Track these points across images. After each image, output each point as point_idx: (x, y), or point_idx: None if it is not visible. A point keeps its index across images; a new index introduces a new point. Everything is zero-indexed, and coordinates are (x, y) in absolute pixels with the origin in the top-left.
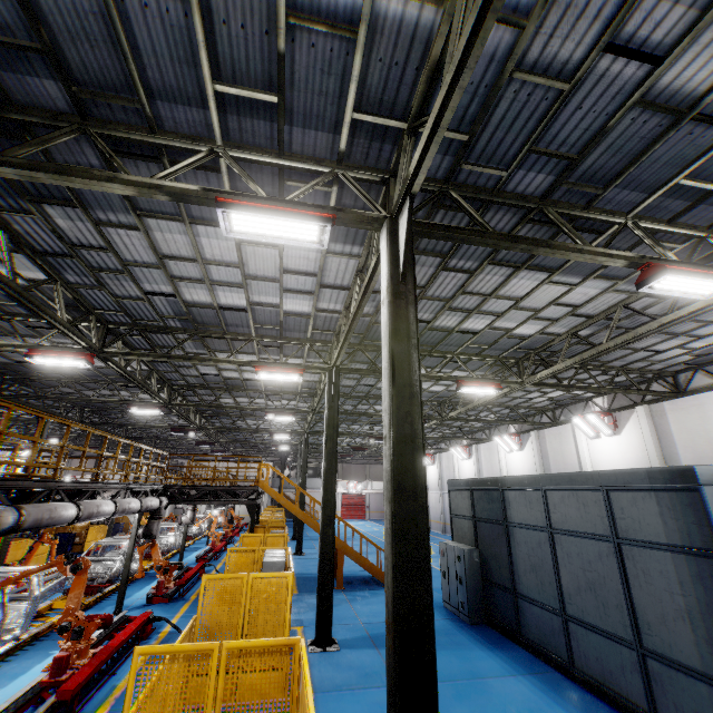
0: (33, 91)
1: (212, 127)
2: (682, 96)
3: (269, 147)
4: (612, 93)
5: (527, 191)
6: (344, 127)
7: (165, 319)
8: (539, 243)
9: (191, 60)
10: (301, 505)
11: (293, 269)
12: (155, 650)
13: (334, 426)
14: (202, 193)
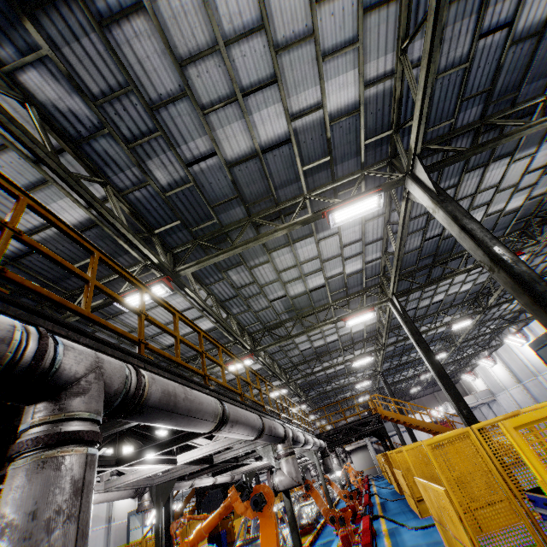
0: (231, 216)
1: (301, 188)
2: (534, 26)
3: (327, 182)
4: (493, 51)
5: (469, 121)
6: (362, 151)
7: (280, 316)
8: (499, 138)
9: (291, 165)
10: (409, 431)
11: (347, 243)
12: (434, 441)
13: (416, 332)
14: (313, 215)
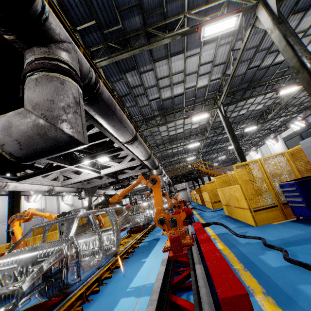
0: (132, 24)
1: (183, 6)
2: None
3: (202, 4)
4: None
5: None
6: None
7: (153, 112)
8: None
9: None
10: (209, 180)
11: (203, 63)
12: (239, 164)
13: (230, 126)
14: (190, 29)
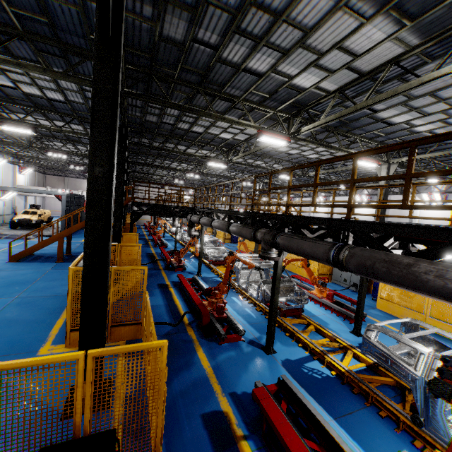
0: None
1: None
2: None
3: None
4: None
5: None
6: None
7: None
8: None
9: None
10: None
11: None
12: None
13: (387, 195)
14: None
